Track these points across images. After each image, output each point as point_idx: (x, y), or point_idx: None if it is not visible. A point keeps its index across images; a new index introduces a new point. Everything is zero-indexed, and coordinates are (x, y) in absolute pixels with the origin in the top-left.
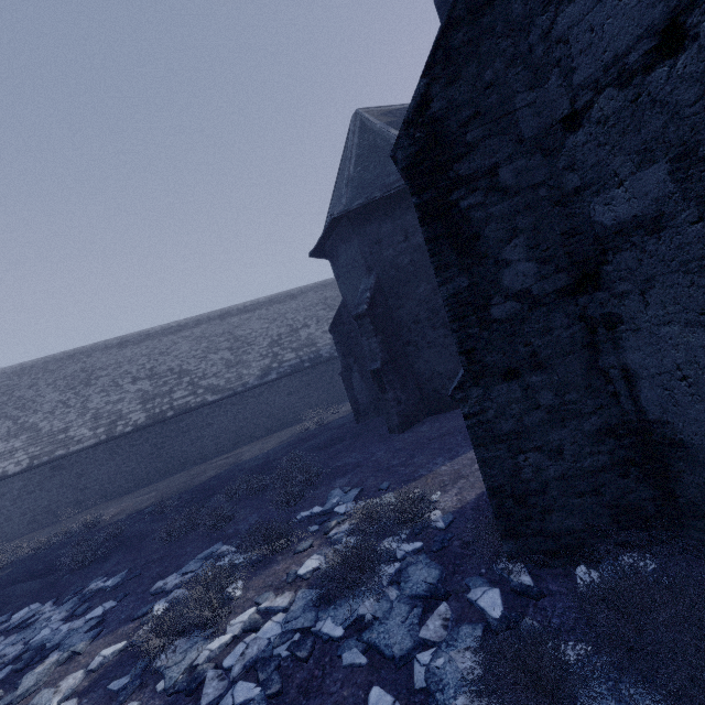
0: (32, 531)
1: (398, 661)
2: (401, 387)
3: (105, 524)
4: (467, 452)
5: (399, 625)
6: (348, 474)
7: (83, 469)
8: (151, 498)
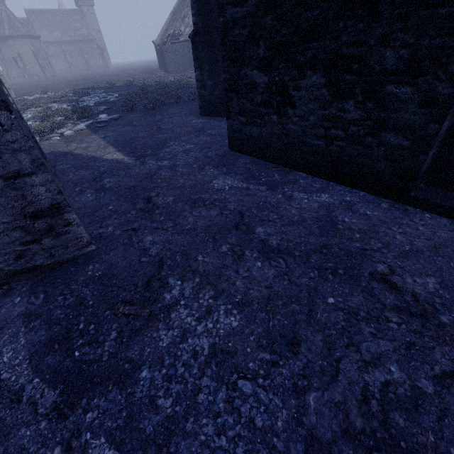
0: None
1: None
2: (209, 70)
3: (189, 83)
4: (104, 140)
5: None
6: (144, 115)
7: None
8: None
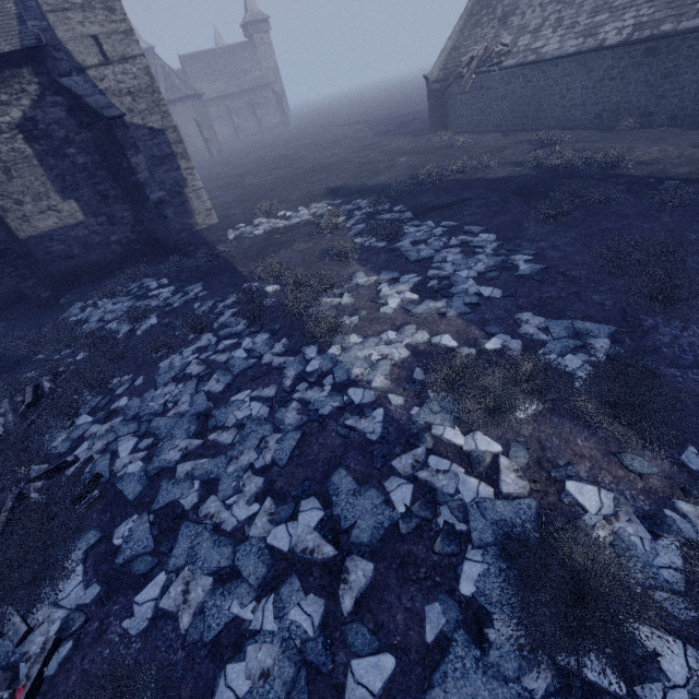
0: (592, 128)
1: (422, 696)
2: None
3: (620, 172)
4: None
5: (475, 697)
6: None
7: (675, 66)
8: (697, 162)
